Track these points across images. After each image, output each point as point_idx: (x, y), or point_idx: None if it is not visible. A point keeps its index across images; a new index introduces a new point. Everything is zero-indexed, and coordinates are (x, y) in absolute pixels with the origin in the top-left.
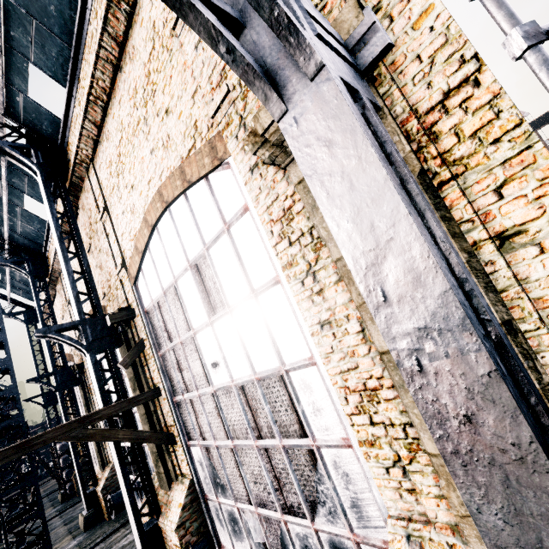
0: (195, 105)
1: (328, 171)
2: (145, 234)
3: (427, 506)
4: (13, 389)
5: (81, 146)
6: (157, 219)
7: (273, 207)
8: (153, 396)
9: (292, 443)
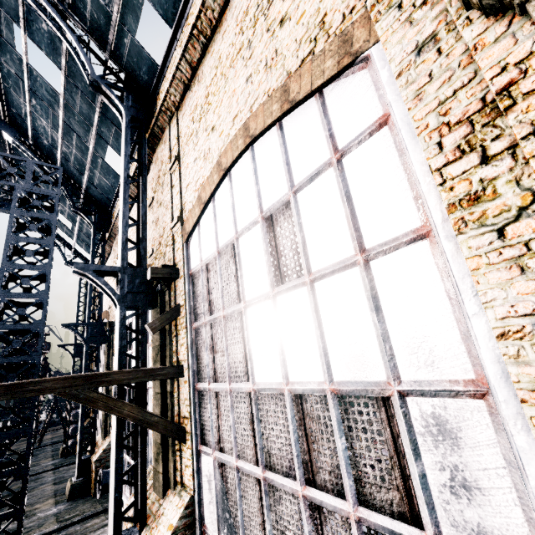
0: None
1: None
2: (214, 181)
3: None
4: (40, 324)
5: (171, 90)
6: (233, 160)
7: (454, 99)
8: (174, 375)
9: (379, 523)
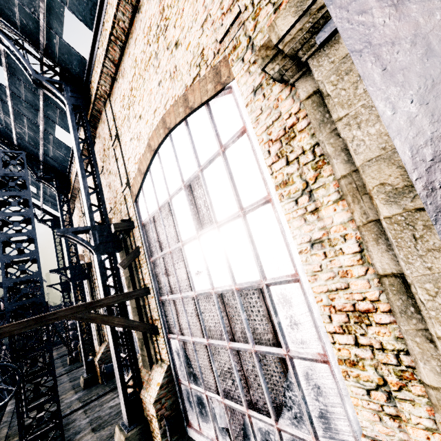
0: (203, 33)
1: (391, 38)
2: (147, 158)
3: (413, 436)
4: (38, 274)
5: (101, 82)
6: (159, 144)
7: (273, 126)
8: (144, 294)
9: (264, 350)
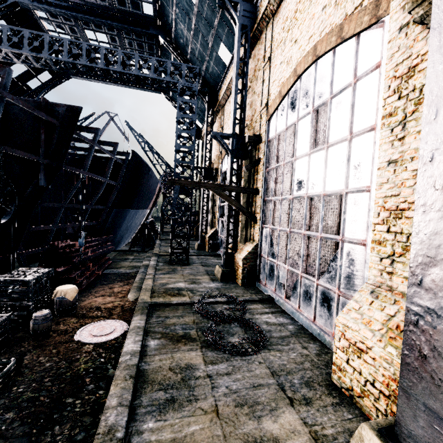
0: None
1: None
2: (290, 82)
3: (395, 281)
4: (192, 162)
5: (271, 2)
6: (304, 70)
7: (401, 65)
8: (255, 193)
9: (327, 236)
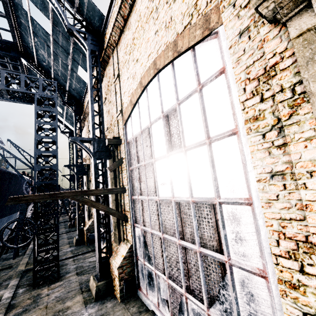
0: None
1: None
2: (138, 92)
3: None
4: (56, 166)
5: (113, 33)
6: (148, 81)
7: (253, 66)
8: (121, 192)
9: (207, 253)
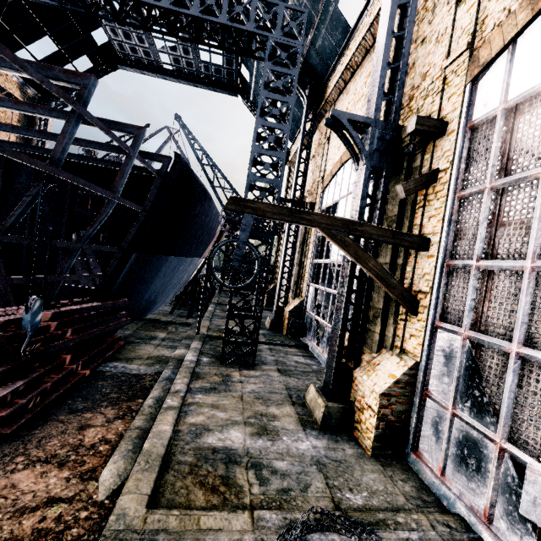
0: None
1: None
2: None
3: None
4: (278, 181)
5: None
6: None
7: None
8: (419, 246)
9: None
